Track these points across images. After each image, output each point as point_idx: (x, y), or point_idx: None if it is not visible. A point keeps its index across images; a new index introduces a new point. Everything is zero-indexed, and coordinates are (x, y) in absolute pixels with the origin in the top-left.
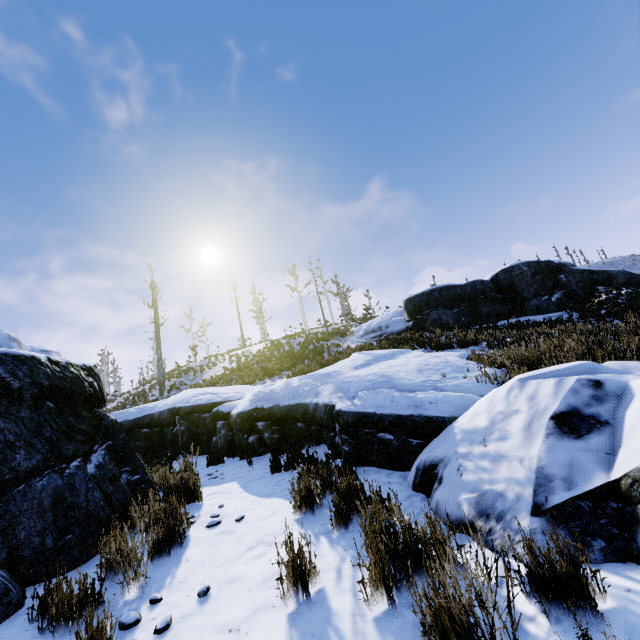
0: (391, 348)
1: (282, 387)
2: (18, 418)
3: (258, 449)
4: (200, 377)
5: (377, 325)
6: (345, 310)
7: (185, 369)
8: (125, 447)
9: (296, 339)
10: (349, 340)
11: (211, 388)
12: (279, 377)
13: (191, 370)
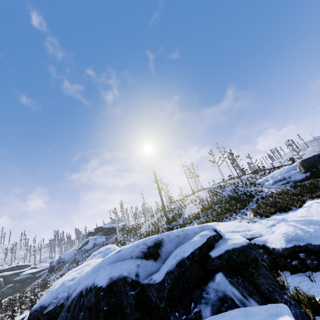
0: (316, 193)
1: (300, 231)
2: (262, 275)
3: (302, 269)
4: (183, 213)
5: (281, 177)
6: (236, 167)
7: (170, 209)
8: (275, 279)
9: (224, 188)
10: (264, 187)
11: (213, 224)
12: (242, 214)
13: (173, 209)
